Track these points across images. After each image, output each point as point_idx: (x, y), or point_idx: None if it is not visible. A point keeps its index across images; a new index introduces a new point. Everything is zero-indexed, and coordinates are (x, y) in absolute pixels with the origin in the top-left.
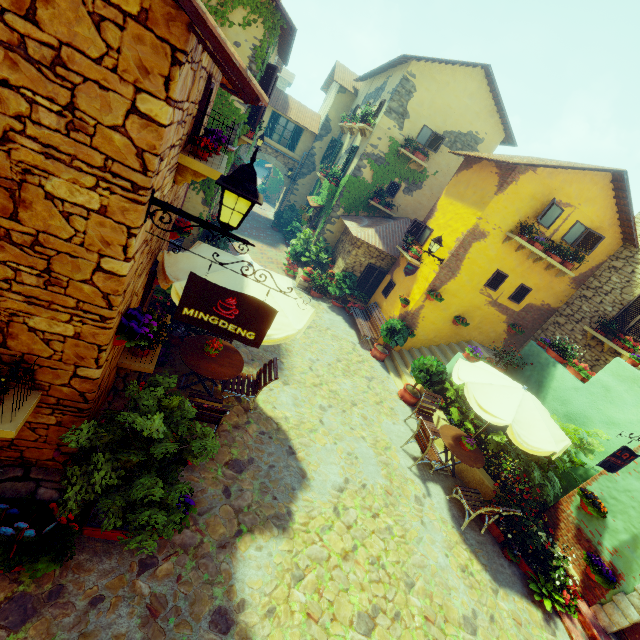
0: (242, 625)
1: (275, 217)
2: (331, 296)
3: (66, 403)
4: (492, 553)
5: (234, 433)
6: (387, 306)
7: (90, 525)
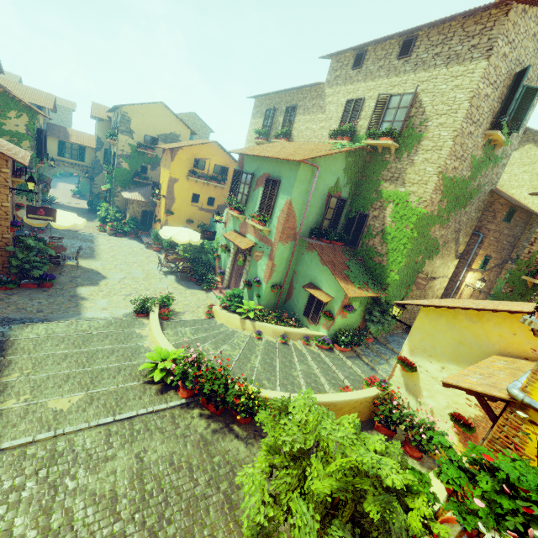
0: (81, 296)
1: (88, 205)
2: (130, 234)
3: (2, 248)
4: (191, 285)
5: (71, 272)
6: (156, 227)
7: (22, 284)
